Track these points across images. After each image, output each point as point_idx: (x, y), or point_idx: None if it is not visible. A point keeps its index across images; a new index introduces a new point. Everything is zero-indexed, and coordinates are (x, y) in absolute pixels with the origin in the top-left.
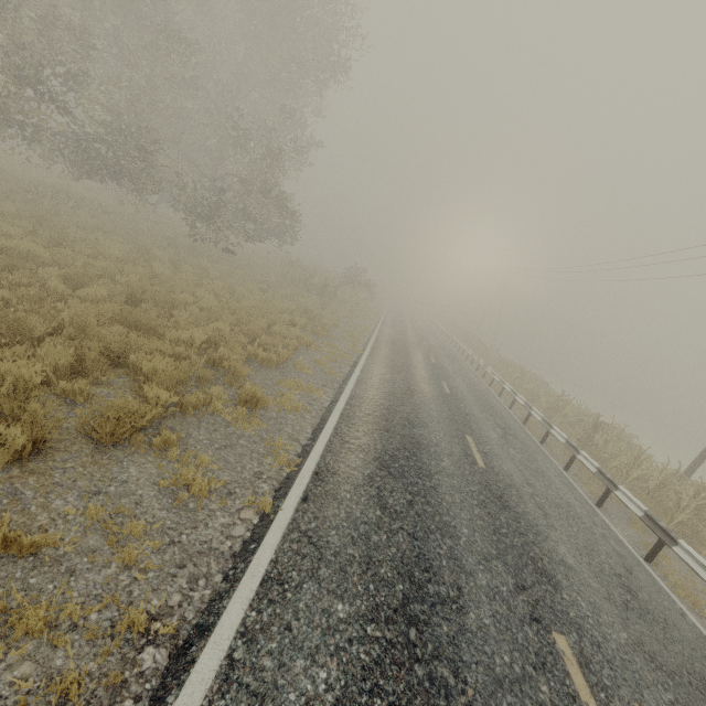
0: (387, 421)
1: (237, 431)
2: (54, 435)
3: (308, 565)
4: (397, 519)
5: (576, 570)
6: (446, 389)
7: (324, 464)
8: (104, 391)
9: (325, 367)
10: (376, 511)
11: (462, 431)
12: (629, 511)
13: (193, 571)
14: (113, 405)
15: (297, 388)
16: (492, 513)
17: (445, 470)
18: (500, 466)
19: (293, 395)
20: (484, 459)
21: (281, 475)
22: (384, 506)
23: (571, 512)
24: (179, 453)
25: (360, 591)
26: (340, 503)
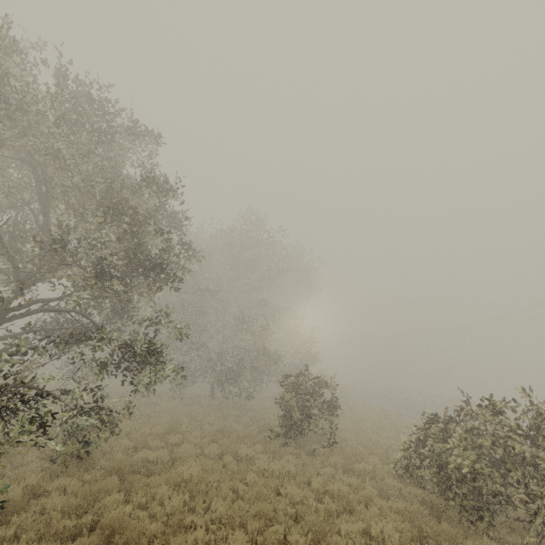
0: None
1: None
2: None
3: None
4: None
5: None
6: None
7: None
8: None
9: None
10: None
11: None
12: None
13: None
14: None
15: None
16: None
17: None
18: None
19: None
20: None
21: None
22: None
23: None
24: None
25: None
26: None
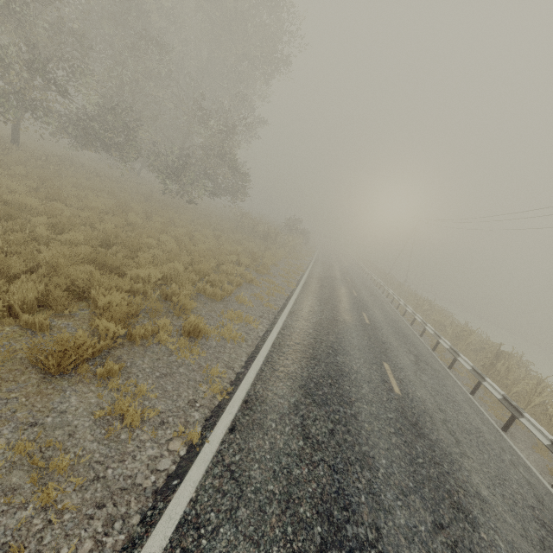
0: (314, 350)
1: (178, 360)
2: (0, 367)
3: (227, 504)
4: (319, 449)
5: (491, 503)
6: (366, 320)
7: (254, 393)
8: (64, 322)
9: (263, 300)
10: (299, 441)
11: (380, 359)
12: (532, 434)
13: (111, 512)
14: (57, 339)
15: (237, 319)
16: (408, 441)
17: (364, 397)
18: (414, 392)
19: (232, 326)
20: (400, 385)
21: (213, 404)
22: (307, 436)
23: (481, 438)
24: (121, 382)
25: (277, 536)
26: (265, 433)
